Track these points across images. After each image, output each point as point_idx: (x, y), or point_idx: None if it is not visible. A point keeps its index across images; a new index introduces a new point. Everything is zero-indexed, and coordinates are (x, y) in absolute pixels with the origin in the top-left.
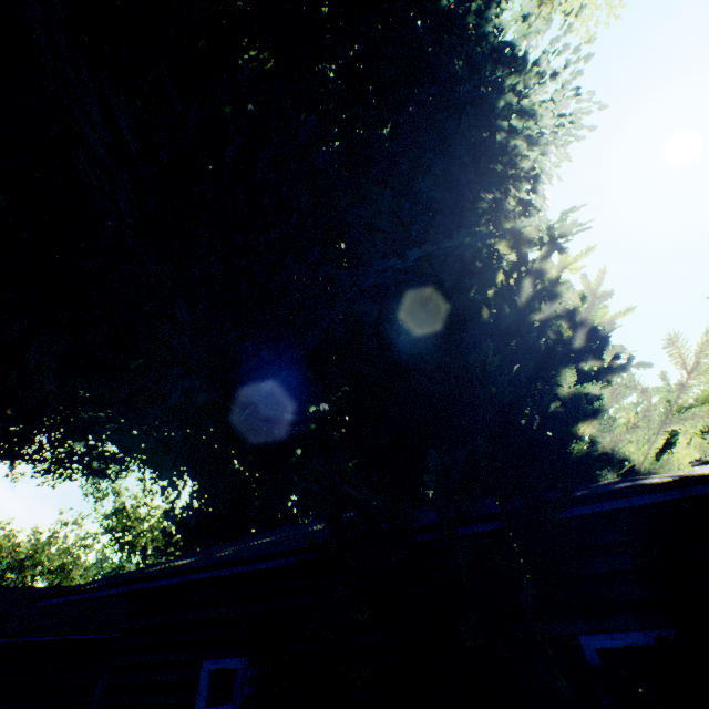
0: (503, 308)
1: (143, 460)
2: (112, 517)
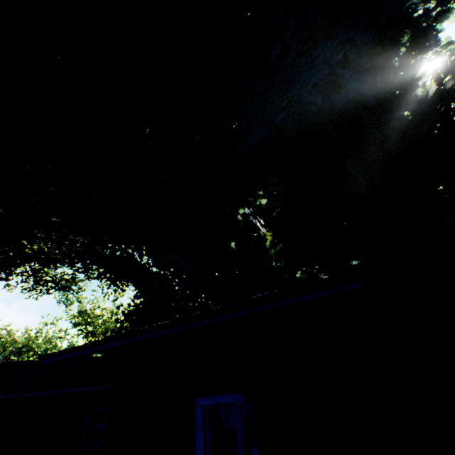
0: (443, 84)
1: (100, 272)
2: (78, 316)
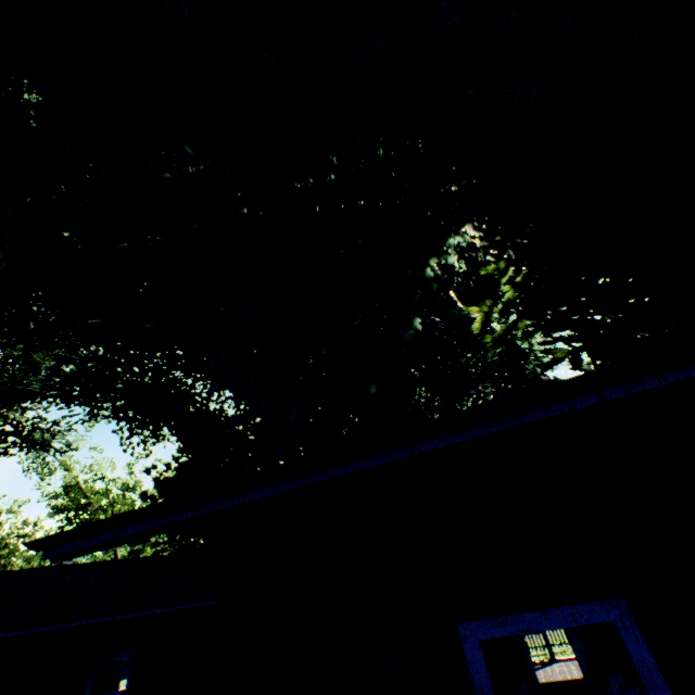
0: None
1: (116, 407)
2: (62, 495)
